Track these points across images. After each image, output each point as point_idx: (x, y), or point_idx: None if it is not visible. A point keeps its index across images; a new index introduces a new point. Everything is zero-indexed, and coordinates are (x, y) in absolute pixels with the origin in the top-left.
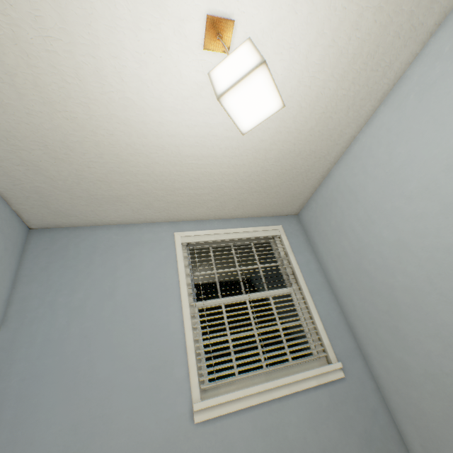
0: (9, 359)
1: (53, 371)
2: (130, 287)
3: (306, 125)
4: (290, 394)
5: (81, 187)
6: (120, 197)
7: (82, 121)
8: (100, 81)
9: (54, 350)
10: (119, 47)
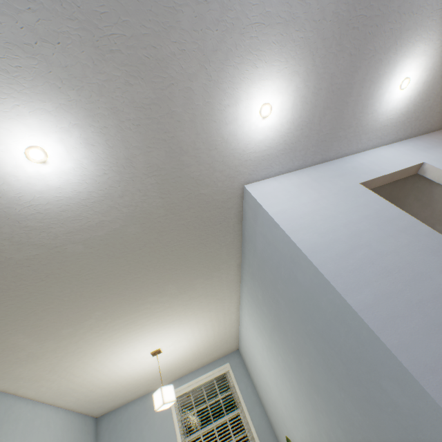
0: None
1: None
2: (151, 440)
3: (210, 339)
4: None
5: (118, 396)
6: (136, 390)
7: (115, 385)
8: (120, 376)
9: None
10: (125, 369)
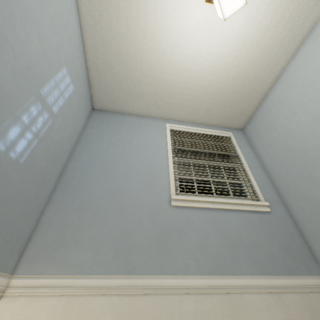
0: (79, 155)
1: (99, 164)
2: (140, 141)
3: (253, 56)
4: (232, 210)
5: (126, 83)
6: (142, 94)
7: (139, 40)
8: (154, 18)
9: (100, 157)
10: None
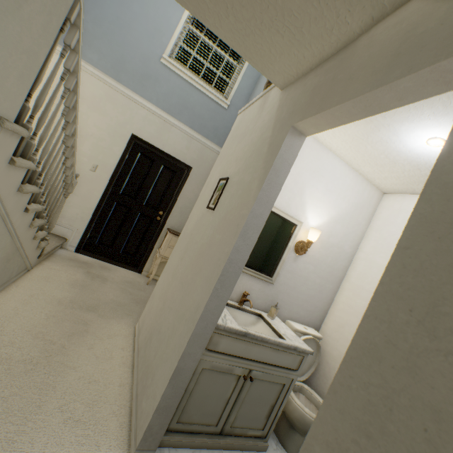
0: None
1: None
2: None
3: None
4: (201, 92)
5: None
6: None
7: None
8: None
9: None
10: None
